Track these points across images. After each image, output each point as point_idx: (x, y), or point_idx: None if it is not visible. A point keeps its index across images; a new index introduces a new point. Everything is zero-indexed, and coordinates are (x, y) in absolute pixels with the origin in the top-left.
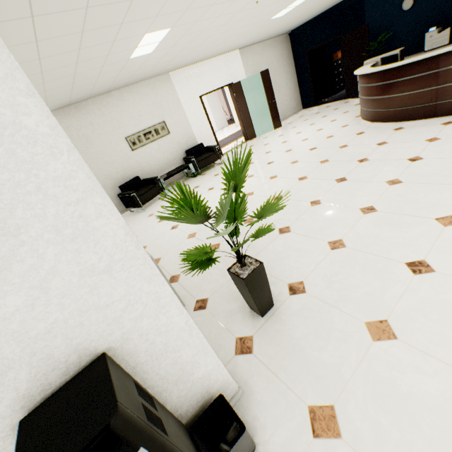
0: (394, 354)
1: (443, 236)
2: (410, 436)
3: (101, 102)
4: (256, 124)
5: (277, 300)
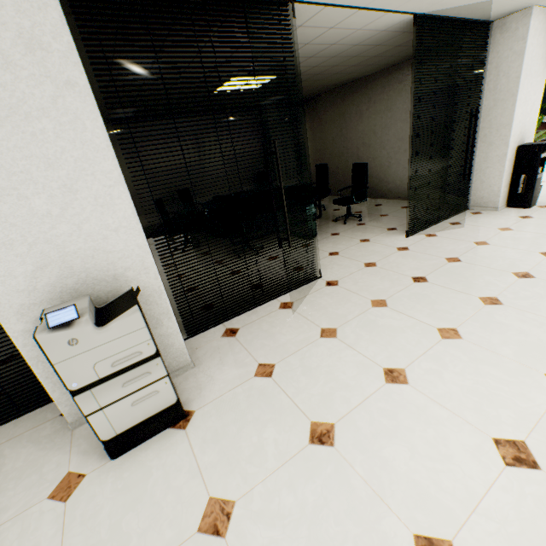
0: None
1: None
2: None
3: None
4: None
5: None
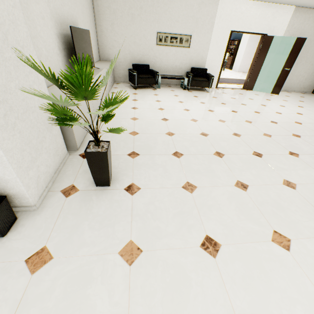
0: (115, 270)
1: (258, 245)
2: (54, 313)
3: None
4: (260, 80)
5: (115, 185)
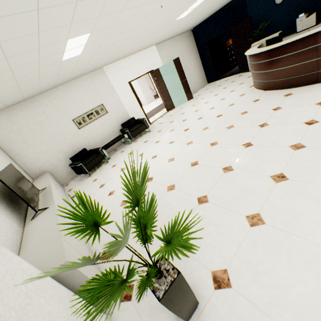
0: None
1: None
2: None
3: (50, 95)
4: (173, 98)
5: (202, 296)
